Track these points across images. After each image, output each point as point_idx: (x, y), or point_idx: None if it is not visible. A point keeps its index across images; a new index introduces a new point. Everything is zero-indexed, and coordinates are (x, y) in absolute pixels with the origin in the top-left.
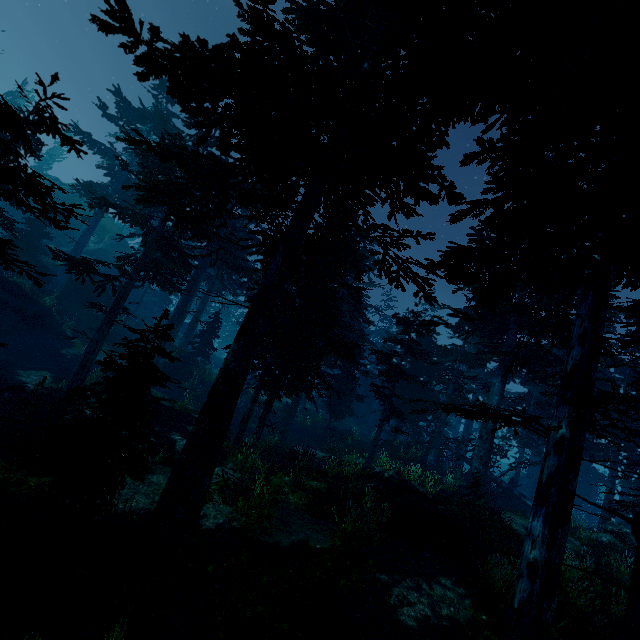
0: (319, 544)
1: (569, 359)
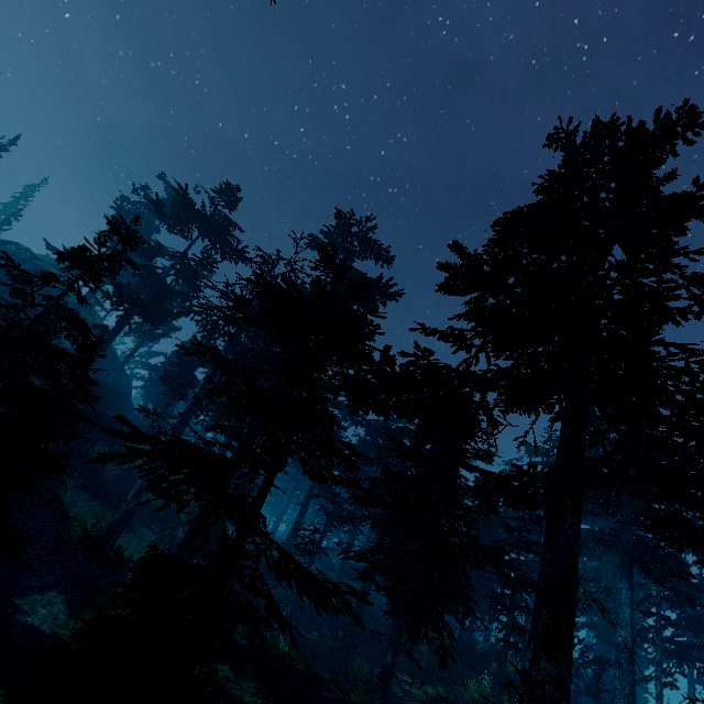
0: None
1: None
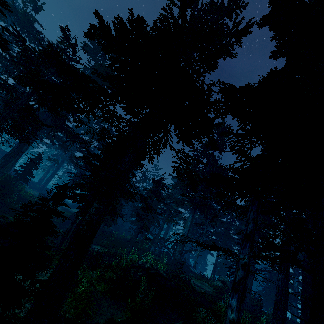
0: (119, 318)
1: (248, 228)
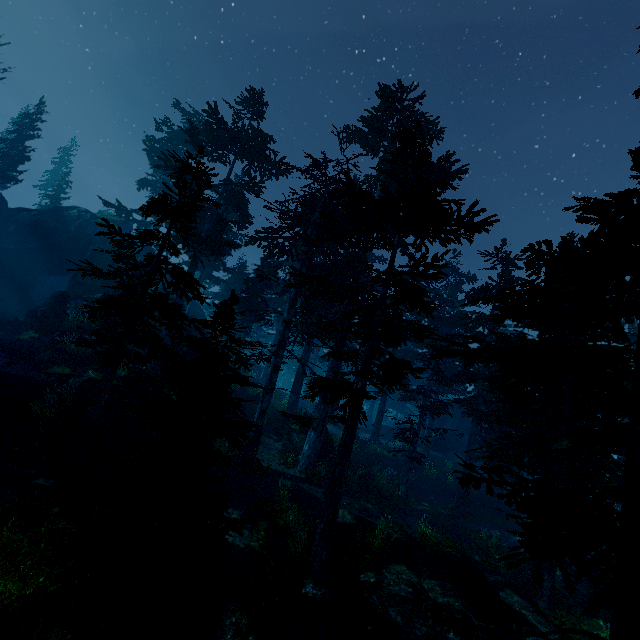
0: None
1: None
